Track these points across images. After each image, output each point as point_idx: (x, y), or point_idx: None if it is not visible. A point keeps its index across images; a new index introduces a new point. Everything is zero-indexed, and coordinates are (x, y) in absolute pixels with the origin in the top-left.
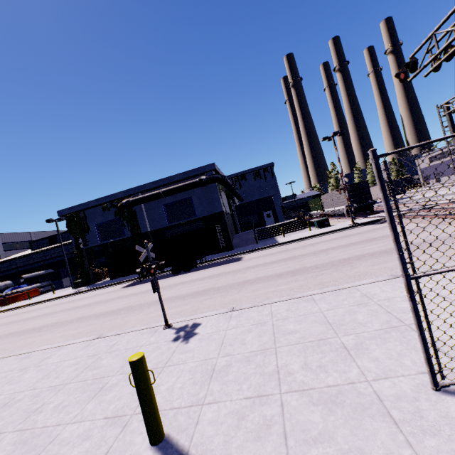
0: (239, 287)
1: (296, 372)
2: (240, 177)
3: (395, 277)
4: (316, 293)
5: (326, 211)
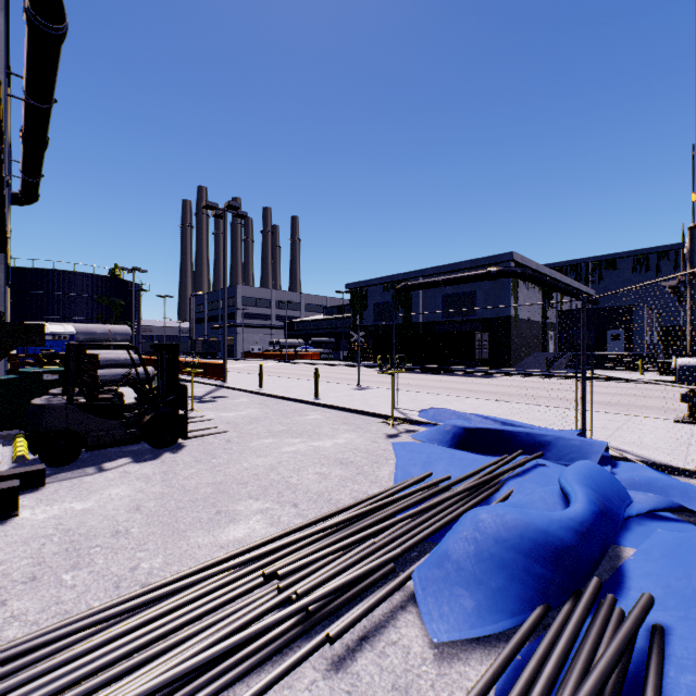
0: (434, 388)
1: (371, 401)
2: (604, 263)
3: (500, 400)
4: (445, 395)
5: None
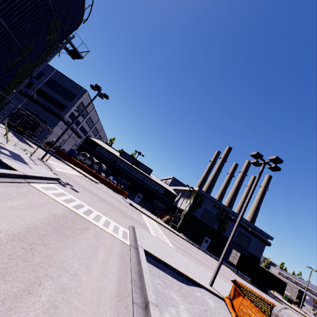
0: None
1: None
2: None
3: None
4: None
5: None
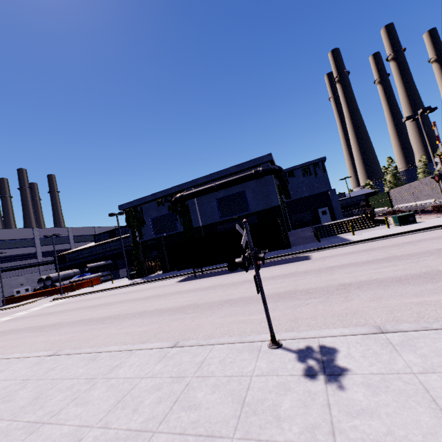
0: (341, 292)
1: None
2: (288, 173)
3: None
4: None
5: (398, 207)
